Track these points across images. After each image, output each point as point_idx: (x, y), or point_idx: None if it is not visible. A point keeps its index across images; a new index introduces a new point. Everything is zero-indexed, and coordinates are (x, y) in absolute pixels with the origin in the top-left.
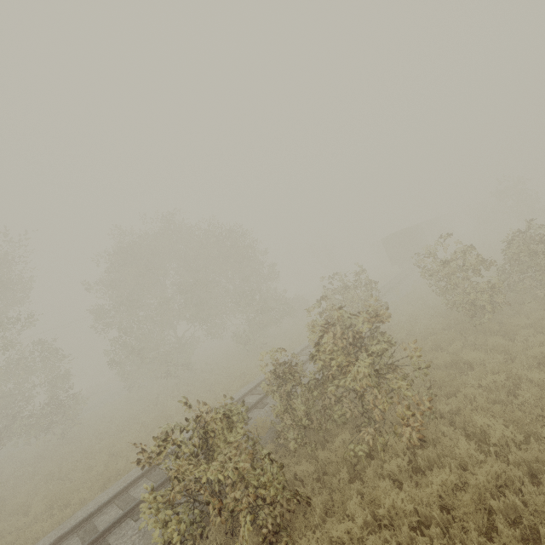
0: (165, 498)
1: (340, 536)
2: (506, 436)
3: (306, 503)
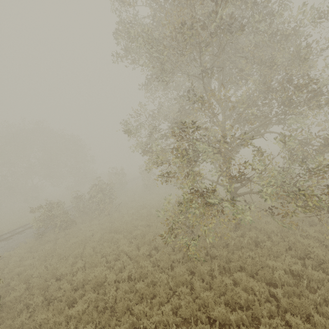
0: (38, 219)
1: (81, 227)
2: (124, 212)
3: (76, 224)
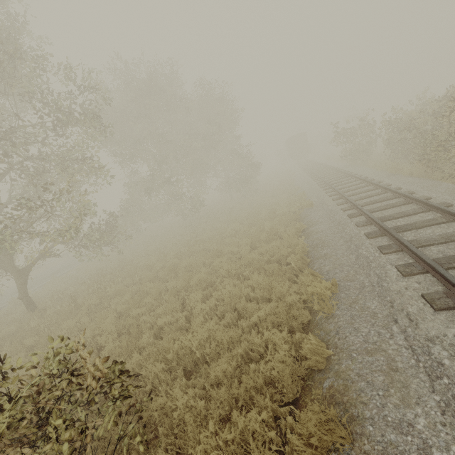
0: None
1: None
2: None
3: None
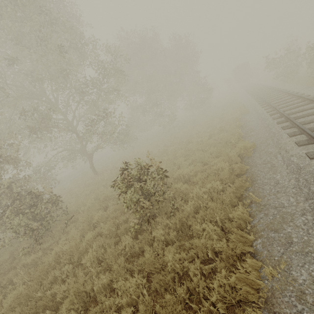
0: None
1: None
2: None
3: None
